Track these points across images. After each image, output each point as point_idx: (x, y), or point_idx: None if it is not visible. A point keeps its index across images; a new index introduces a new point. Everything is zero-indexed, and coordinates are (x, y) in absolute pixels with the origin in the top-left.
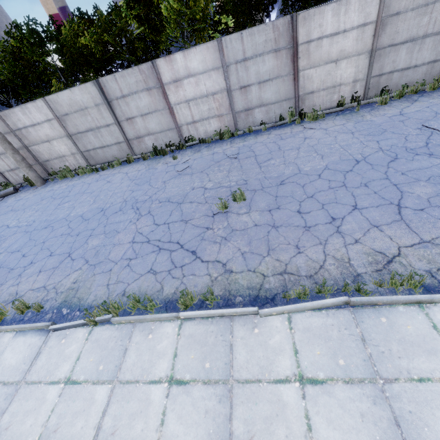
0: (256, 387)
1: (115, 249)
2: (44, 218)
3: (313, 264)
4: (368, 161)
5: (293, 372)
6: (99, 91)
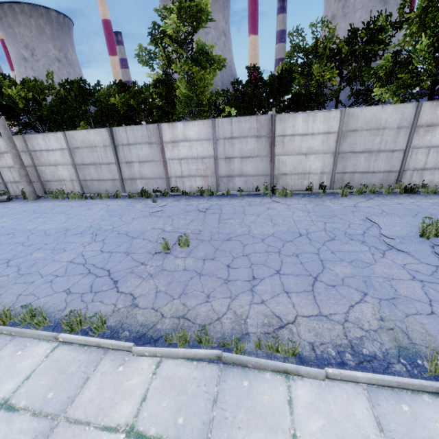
0: (80, 430)
1: (50, 265)
2: (13, 226)
3: (212, 314)
4: (310, 236)
5: (127, 421)
6: (110, 136)
